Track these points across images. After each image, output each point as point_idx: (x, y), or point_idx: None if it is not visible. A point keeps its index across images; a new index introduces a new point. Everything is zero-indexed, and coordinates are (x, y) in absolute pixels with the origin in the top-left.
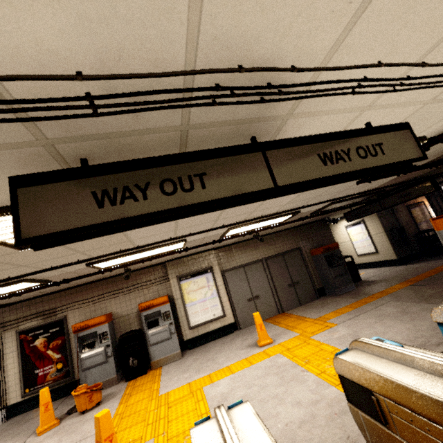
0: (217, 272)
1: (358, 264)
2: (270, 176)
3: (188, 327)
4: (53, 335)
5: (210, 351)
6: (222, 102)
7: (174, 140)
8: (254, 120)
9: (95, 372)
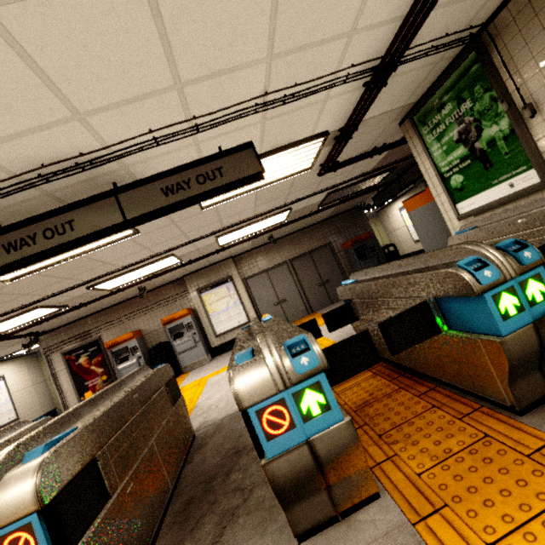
0: (238, 280)
1: (416, 251)
2: (121, 213)
3: (214, 335)
4: (93, 353)
5: None
6: (53, 180)
7: (48, 200)
8: (98, 177)
9: None
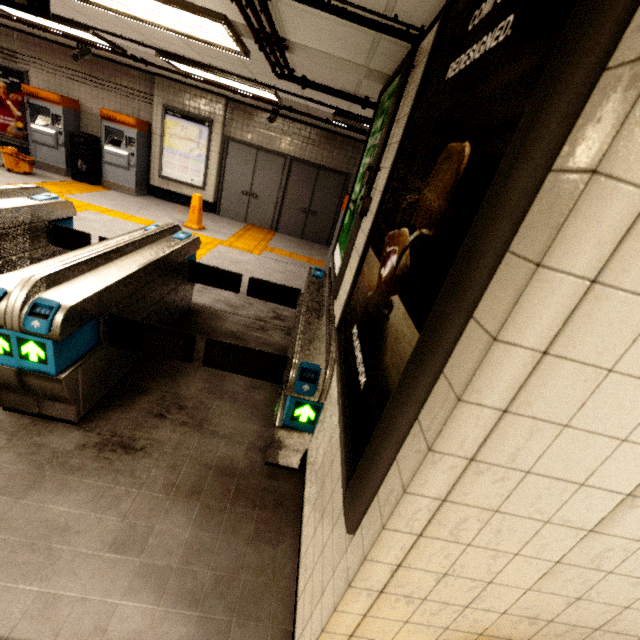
0: (217, 133)
1: None
2: None
3: (158, 173)
4: (13, 86)
5: (159, 207)
6: None
7: None
8: None
9: (45, 151)
